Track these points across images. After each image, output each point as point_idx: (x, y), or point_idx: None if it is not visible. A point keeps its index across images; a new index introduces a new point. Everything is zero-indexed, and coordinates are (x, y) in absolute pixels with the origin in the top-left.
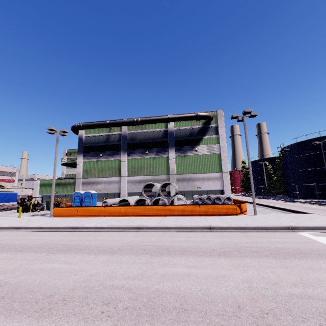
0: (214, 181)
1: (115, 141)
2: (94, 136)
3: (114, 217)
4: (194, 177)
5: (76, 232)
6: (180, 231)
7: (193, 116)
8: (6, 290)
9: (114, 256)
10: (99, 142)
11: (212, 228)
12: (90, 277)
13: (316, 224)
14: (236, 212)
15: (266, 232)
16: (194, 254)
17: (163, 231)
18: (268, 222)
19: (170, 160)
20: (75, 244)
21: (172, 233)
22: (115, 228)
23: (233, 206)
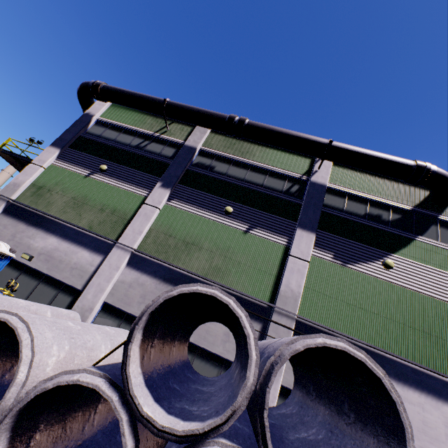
0: None
1: (159, 154)
2: (119, 128)
3: None
4: None
5: None
6: None
7: (408, 165)
8: None
9: None
10: (120, 143)
11: None
12: None
13: None
14: None
15: None
16: None
17: None
18: None
19: (292, 258)
20: None
21: None
22: None
23: None
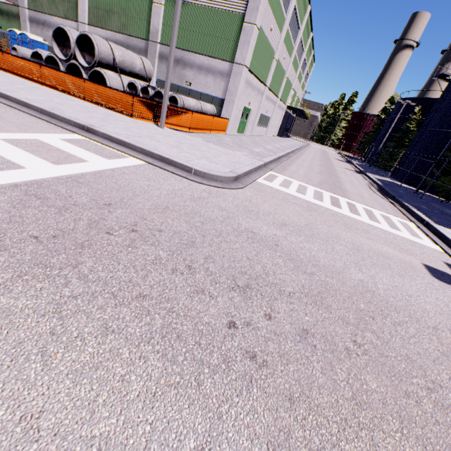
0: (215, 78)
1: None
2: None
3: None
4: (187, 59)
5: None
6: None
7: None
8: None
9: None
10: None
11: None
12: None
13: (139, 142)
14: (132, 112)
15: (40, 118)
16: None
17: None
18: (99, 121)
19: (154, 5)
20: None
21: None
22: None
23: (129, 99)
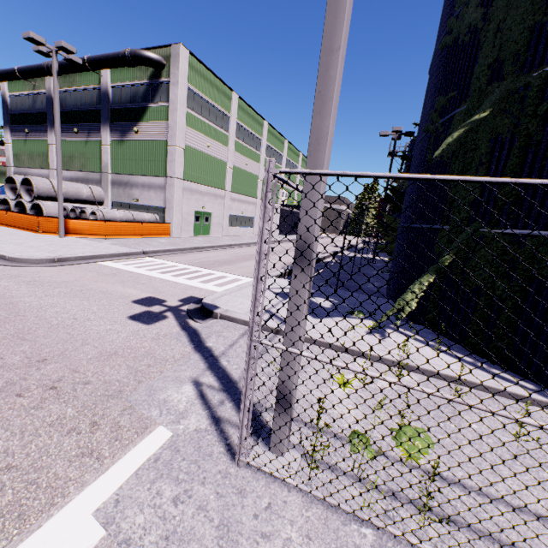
0: (156, 192)
1: (42, 108)
2: (20, 97)
3: None
4: (132, 181)
5: None
6: None
7: (119, 58)
8: None
9: None
10: (26, 108)
11: None
12: None
13: None
14: (39, 229)
15: None
16: None
17: None
18: None
19: (103, 147)
20: None
21: None
22: None
23: (36, 219)
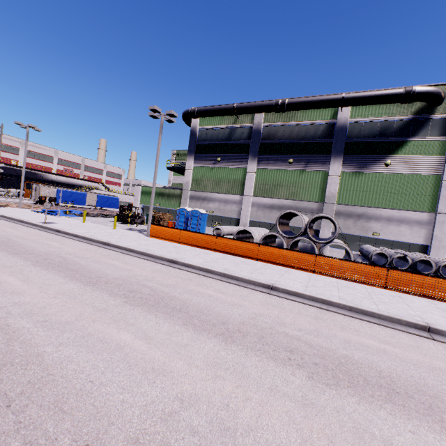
0: (411, 227)
1: (241, 139)
2: (212, 130)
3: (228, 255)
4: (370, 213)
5: (173, 269)
6: (353, 316)
7: (399, 95)
8: (26, 381)
9: (230, 349)
10: (218, 140)
11: (432, 331)
12: (178, 408)
13: None
14: None
15: None
16: (431, 416)
17: (317, 306)
18: None
19: (330, 177)
20: (166, 294)
21: (337, 316)
22: (231, 277)
23: None
